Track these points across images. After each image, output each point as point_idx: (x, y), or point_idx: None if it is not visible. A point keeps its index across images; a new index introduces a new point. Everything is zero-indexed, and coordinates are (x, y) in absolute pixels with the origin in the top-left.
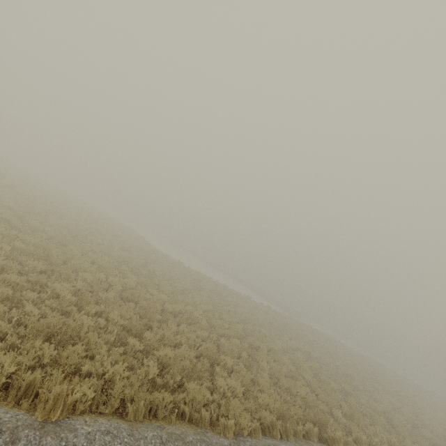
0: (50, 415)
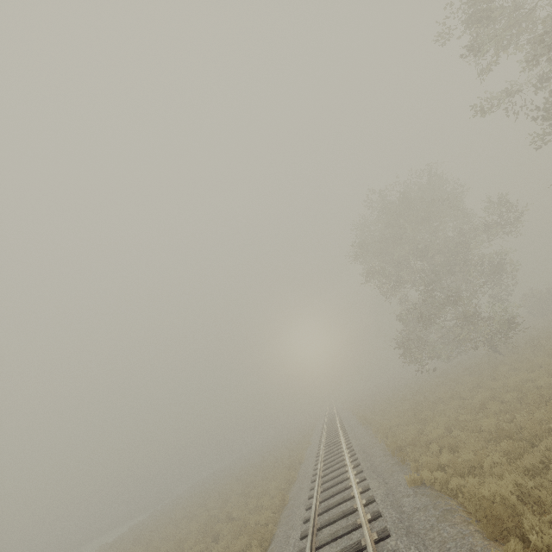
0: (286, 500)
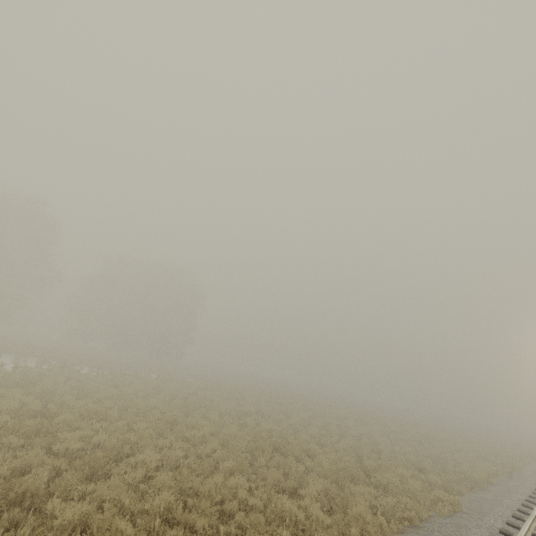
0: None
